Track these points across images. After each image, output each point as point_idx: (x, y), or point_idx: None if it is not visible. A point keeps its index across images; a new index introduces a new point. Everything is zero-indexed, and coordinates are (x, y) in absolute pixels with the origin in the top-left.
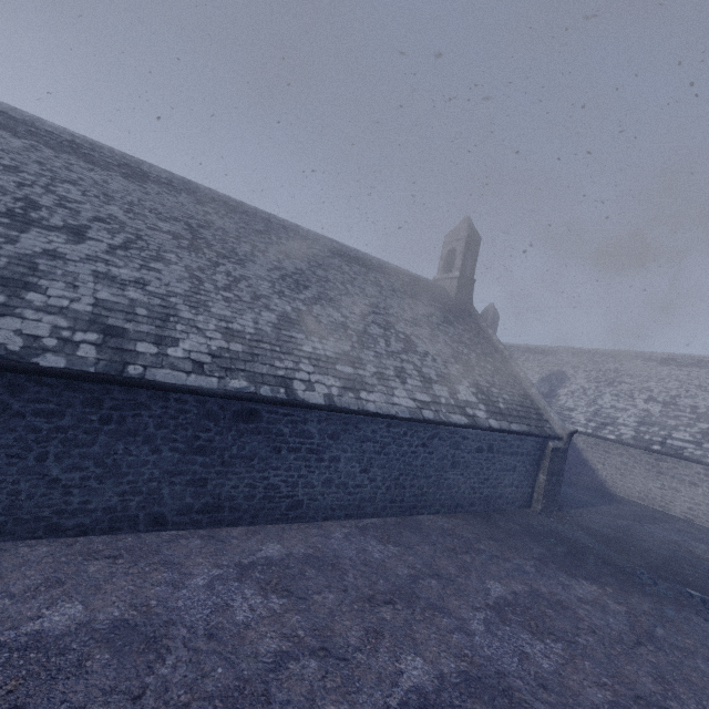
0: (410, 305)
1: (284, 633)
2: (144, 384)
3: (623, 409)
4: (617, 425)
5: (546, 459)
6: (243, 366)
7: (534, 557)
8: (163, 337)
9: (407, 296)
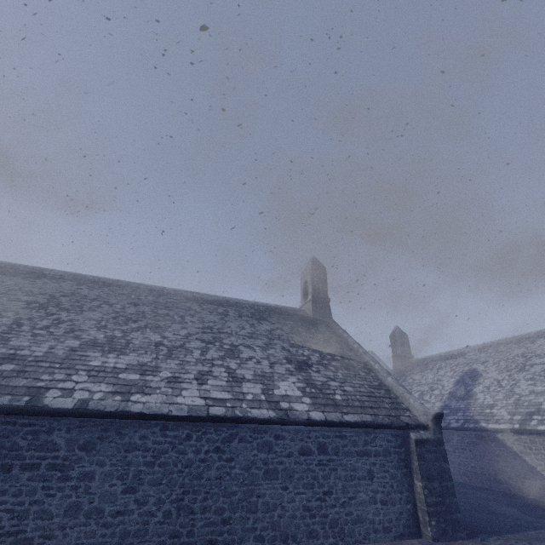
0: (253, 324)
1: None
2: None
3: (542, 392)
4: (543, 412)
5: (414, 456)
6: None
7: None
8: None
9: (253, 319)
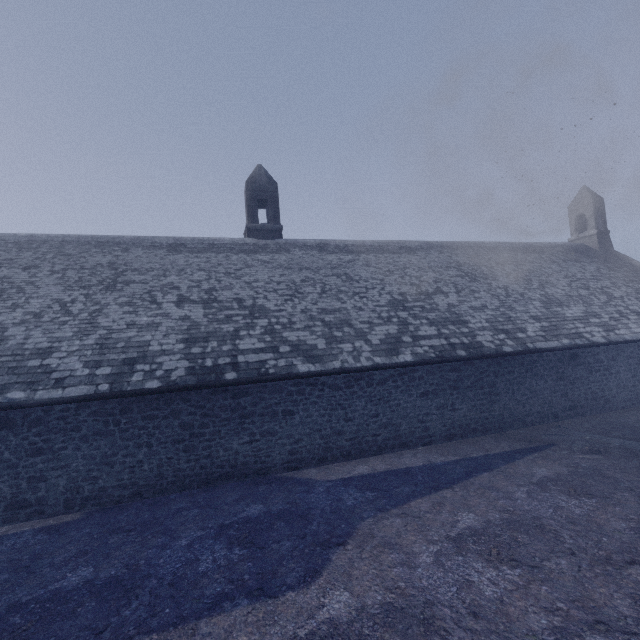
0: (581, 267)
1: None
2: (538, 351)
3: None
4: None
5: None
6: (557, 332)
7: None
8: (519, 328)
9: (574, 262)
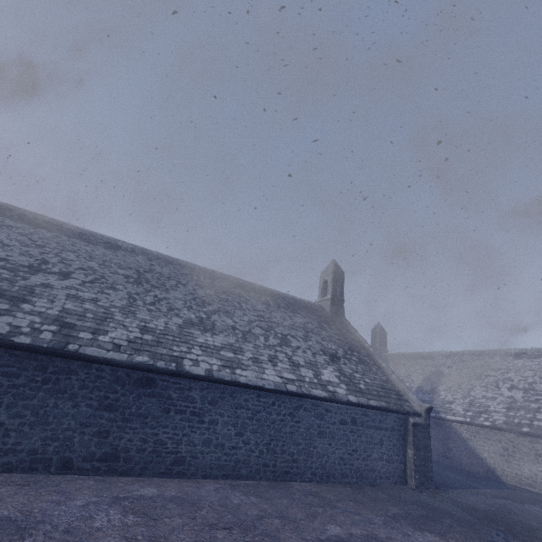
0: (290, 316)
1: (126, 536)
2: (76, 356)
3: (492, 397)
4: (490, 412)
5: (410, 433)
6: (149, 348)
7: (387, 515)
8: (99, 329)
9: (289, 311)
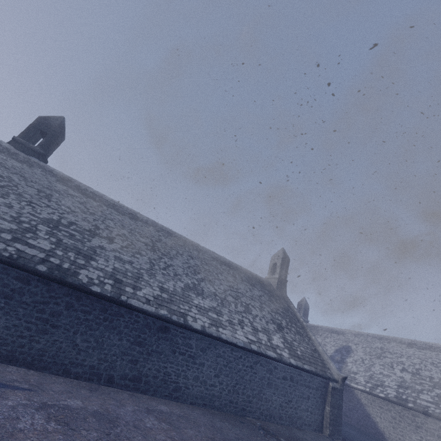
0: (250, 289)
1: (168, 436)
2: (126, 305)
3: (387, 375)
4: (385, 387)
5: (329, 394)
6: (166, 304)
7: None
8: (136, 286)
9: (249, 284)
